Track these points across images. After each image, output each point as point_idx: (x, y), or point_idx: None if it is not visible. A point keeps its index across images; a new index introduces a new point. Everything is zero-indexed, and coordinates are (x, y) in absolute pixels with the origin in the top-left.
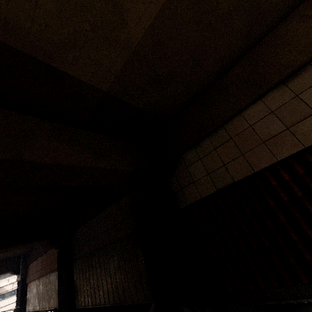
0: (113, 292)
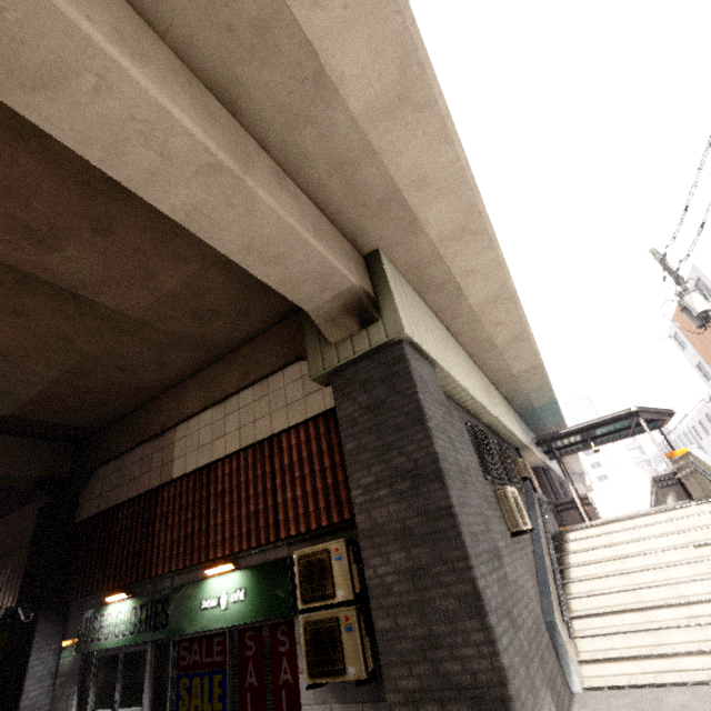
0: None
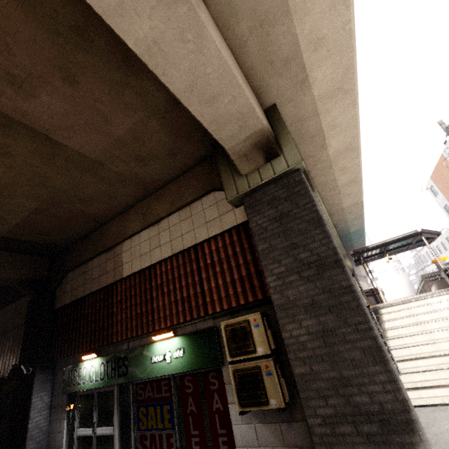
0: (2, 368)
